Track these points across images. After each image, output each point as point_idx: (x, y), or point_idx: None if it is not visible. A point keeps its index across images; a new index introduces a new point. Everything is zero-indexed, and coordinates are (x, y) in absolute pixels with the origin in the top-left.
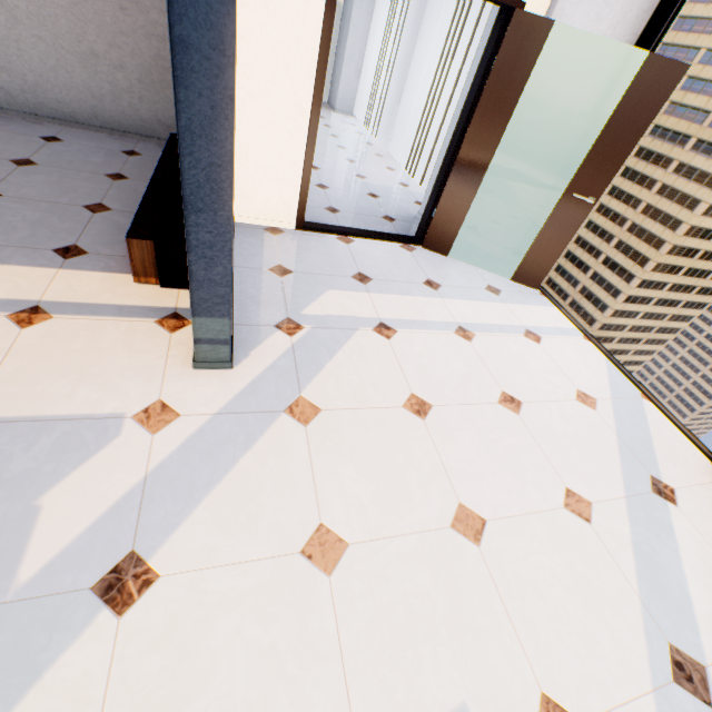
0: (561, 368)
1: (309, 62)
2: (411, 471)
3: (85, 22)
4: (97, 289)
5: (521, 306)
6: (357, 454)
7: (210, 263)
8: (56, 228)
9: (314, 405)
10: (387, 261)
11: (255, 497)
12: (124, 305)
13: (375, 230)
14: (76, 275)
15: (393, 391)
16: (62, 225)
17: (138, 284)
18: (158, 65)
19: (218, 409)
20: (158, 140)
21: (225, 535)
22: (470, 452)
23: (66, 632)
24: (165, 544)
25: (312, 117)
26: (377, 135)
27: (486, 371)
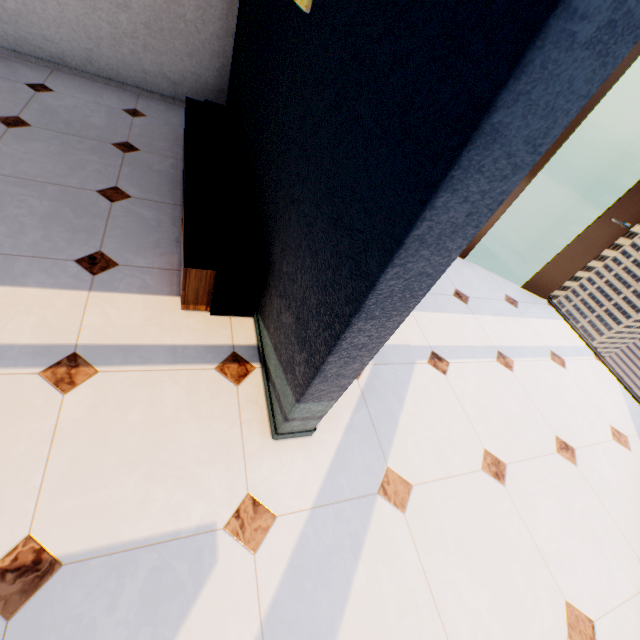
0: (590, 399)
1: None
2: (513, 562)
3: None
4: (140, 322)
5: (538, 321)
6: (461, 547)
7: (349, 360)
8: (72, 226)
9: (403, 479)
10: None
11: (383, 636)
12: (175, 345)
13: None
14: (111, 300)
15: (467, 447)
16: (79, 220)
17: (184, 310)
18: (170, 9)
19: (313, 501)
20: (160, 96)
21: None
22: (553, 525)
23: None
24: None
25: None
26: None
27: (535, 409)
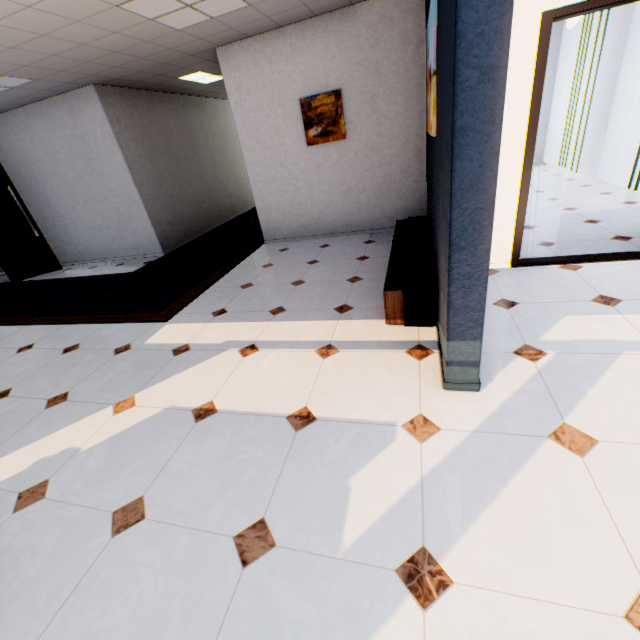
0: None
1: (519, 125)
2: None
3: (345, 173)
4: (362, 331)
5: None
6: None
7: (466, 291)
8: (333, 296)
9: (584, 434)
10: (636, 280)
11: (537, 526)
12: (380, 341)
13: (606, 252)
14: (348, 323)
15: None
16: (336, 293)
17: (388, 325)
18: (386, 181)
19: (474, 427)
20: (384, 230)
21: (512, 560)
22: None
23: (381, 604)
24: (451, 549)
25: (523, 166)
26: (576, 170)
27: None
